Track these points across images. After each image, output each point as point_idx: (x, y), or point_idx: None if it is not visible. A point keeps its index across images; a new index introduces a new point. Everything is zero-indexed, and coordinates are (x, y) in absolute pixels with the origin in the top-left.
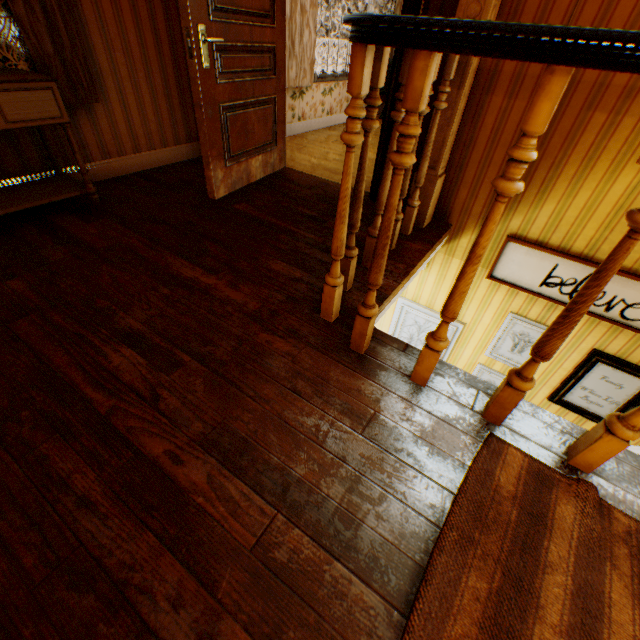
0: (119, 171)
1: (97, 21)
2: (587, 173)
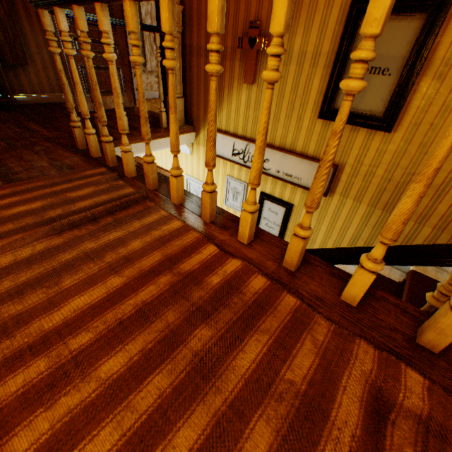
0: (42, 101)
1: (31, 29)
2: (232, 91)
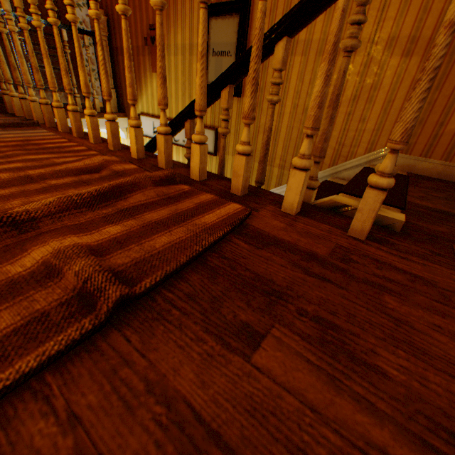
0: None
1: None
2: (147, 80)
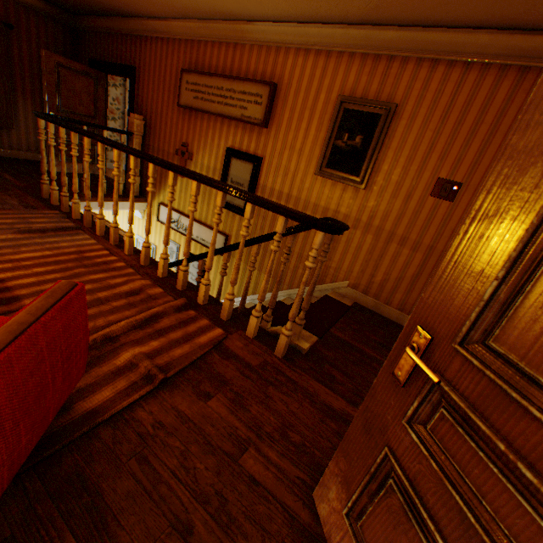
0: (17, 156)
1: (24, 105)
2: None
